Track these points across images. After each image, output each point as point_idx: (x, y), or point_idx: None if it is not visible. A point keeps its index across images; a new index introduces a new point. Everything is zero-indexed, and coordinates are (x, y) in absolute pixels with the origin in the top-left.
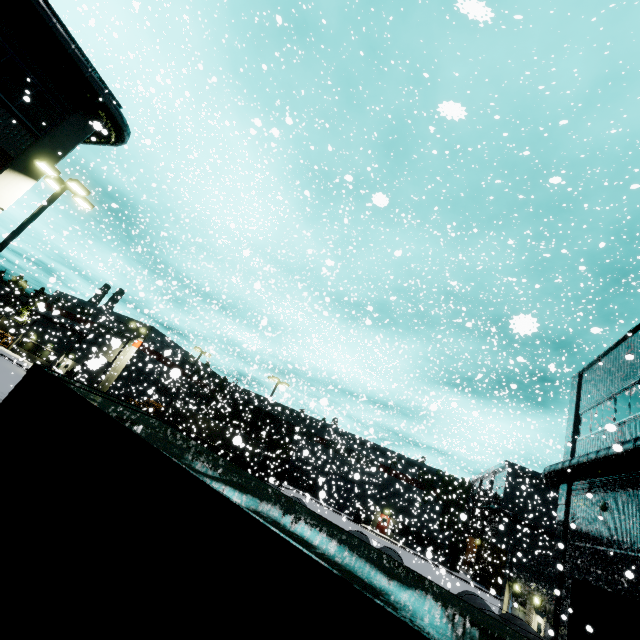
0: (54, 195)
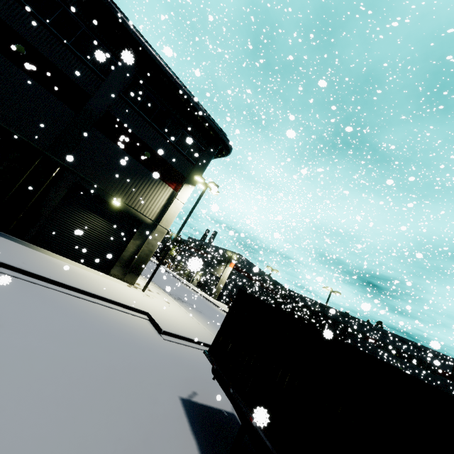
0: (203, 192)
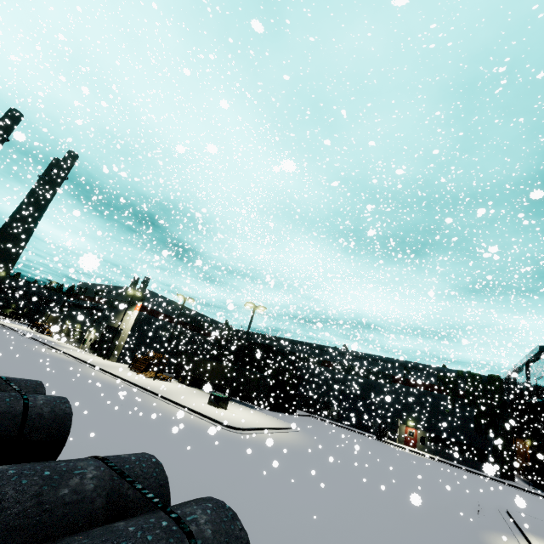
0: None
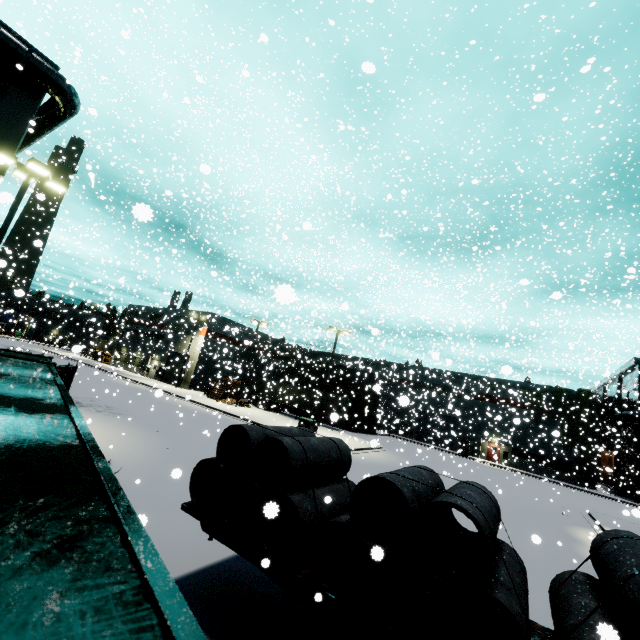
0: (22, 185)
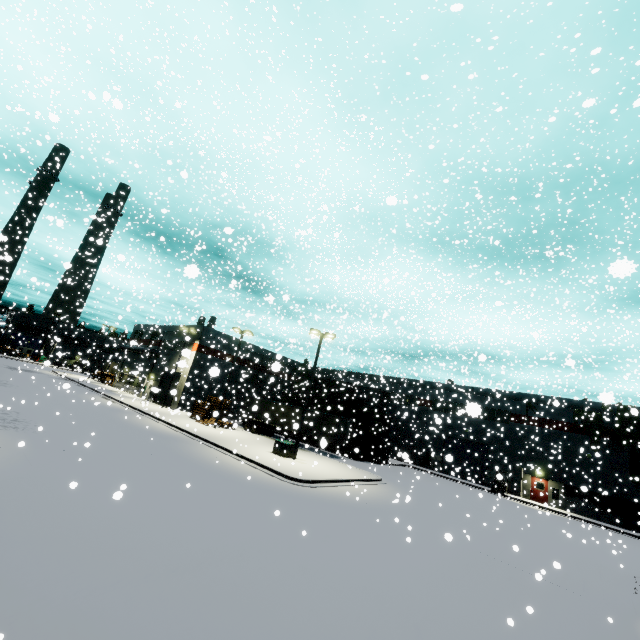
0: None
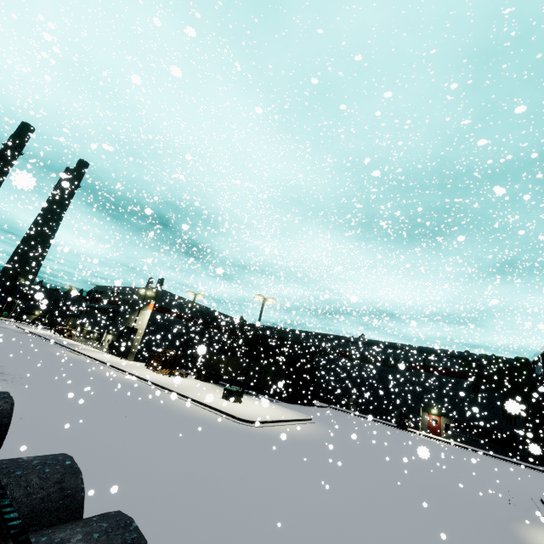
0: None
